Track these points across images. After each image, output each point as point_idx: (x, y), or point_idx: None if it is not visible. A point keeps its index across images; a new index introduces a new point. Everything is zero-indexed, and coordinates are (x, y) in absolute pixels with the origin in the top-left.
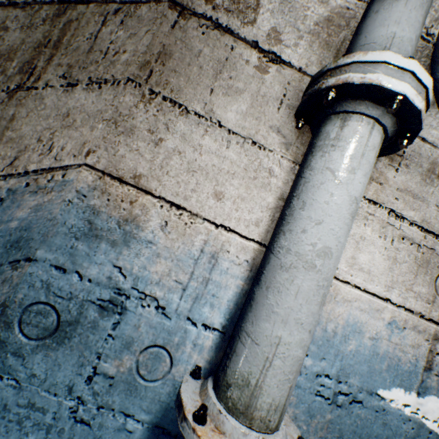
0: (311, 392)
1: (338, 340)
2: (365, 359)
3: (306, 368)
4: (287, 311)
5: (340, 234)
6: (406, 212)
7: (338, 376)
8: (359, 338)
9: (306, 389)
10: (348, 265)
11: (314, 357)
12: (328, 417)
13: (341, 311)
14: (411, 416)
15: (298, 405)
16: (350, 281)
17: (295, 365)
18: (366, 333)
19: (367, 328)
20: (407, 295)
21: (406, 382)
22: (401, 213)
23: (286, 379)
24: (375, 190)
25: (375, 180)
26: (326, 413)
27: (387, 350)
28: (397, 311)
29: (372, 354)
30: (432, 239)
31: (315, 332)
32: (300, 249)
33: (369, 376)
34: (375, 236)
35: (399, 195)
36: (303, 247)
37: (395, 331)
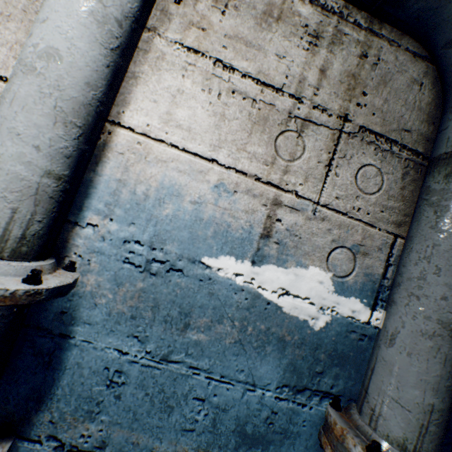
0: (119, 260)
1: (151, 204)
2: (186, 225)
3: (112, 234)
4: (1, 121)
5: (74, 36)
6: (238, 63)
7: (152, 243)
8: (178, 202)
9: (112, 257)
10: (162, 121)
11: (121, 222)
12: (140, 286)
13: (154, 172)
14: (244, 287)
15: (102, 272)
16: (165, 140)
17: (16, 184)
18: (187, 196)
19: (188, 192)
20: (240, 156)
21: (238, 250)
22: (231, 64)
23: (1, 197)
24: (197, 37)
25: (197, 25)
26: (137, 282)
27: (214, 215)
28: (227, 173)
29: (194, 220)
30: (272, 93)
31: (121, 195)
32: (24, 55)
33: (191, 244)
34: (197, 89)
35: (229, 44)
36: (26, 51)
37: (224, 195)
